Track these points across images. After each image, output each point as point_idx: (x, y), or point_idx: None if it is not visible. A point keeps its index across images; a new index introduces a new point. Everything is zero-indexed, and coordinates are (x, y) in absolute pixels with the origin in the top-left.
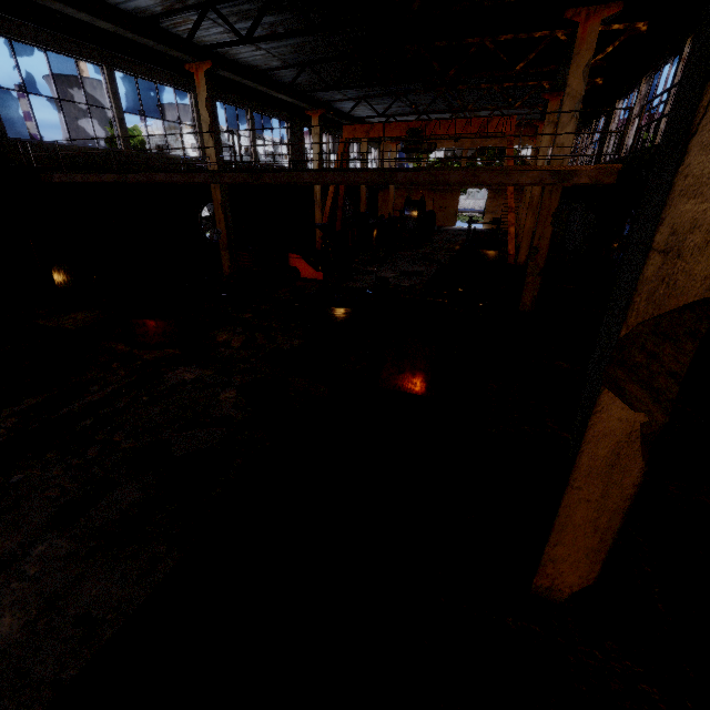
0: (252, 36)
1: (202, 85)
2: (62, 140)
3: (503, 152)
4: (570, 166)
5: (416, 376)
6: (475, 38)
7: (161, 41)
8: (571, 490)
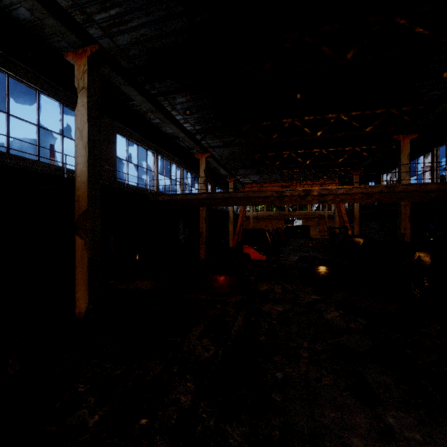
0: (232, 143)
1: (203, 163)
2: (176, 178)
3: None
4: None
5: None
6: (317, 149)
7: (196, 143)
8: None
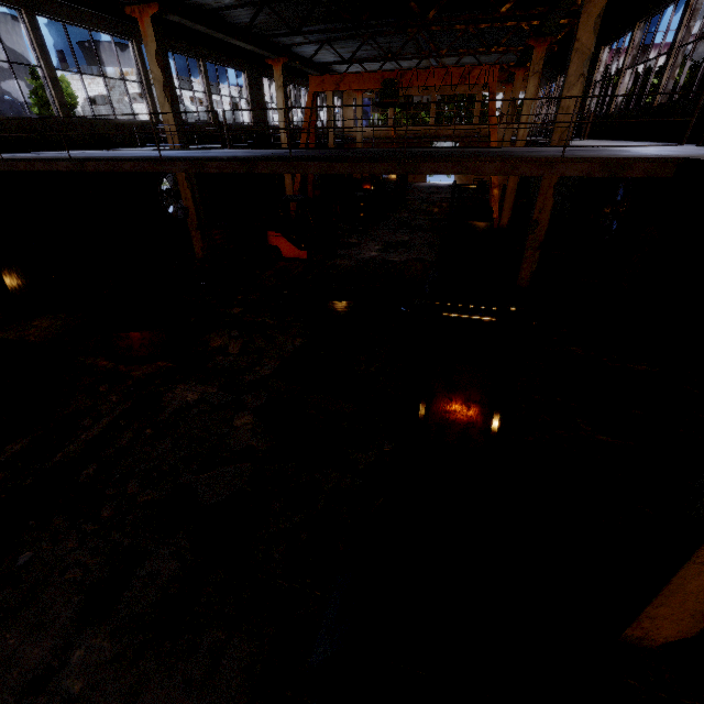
0: None
1: (149, 35)
2: None
3: (470, 98)
4: (626, 159)
5: (471, 409)
6: None
7: None
8: (692, 565)
